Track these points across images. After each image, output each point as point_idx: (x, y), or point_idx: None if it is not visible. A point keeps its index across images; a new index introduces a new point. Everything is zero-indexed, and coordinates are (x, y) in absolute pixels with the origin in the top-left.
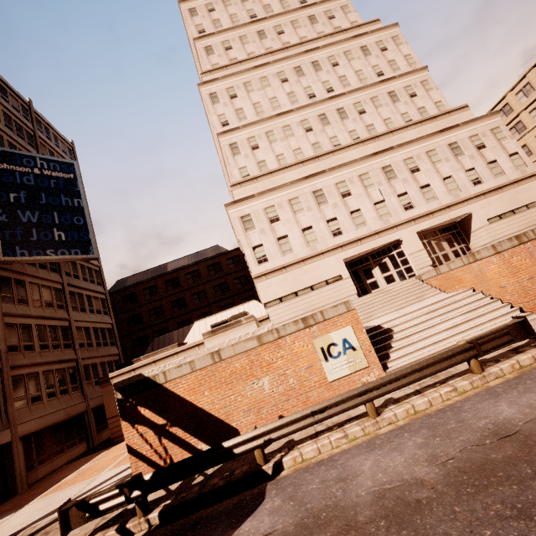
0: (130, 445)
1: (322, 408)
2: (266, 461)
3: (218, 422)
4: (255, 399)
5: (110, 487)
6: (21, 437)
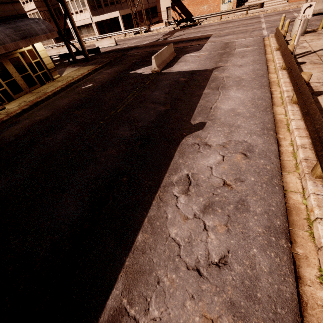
0: (172, 16)
1: (212, 14)
2: (198, 23)
3: (192, 16)
4: (201, 11)
5: (172, 20)
6: (137, 11)
